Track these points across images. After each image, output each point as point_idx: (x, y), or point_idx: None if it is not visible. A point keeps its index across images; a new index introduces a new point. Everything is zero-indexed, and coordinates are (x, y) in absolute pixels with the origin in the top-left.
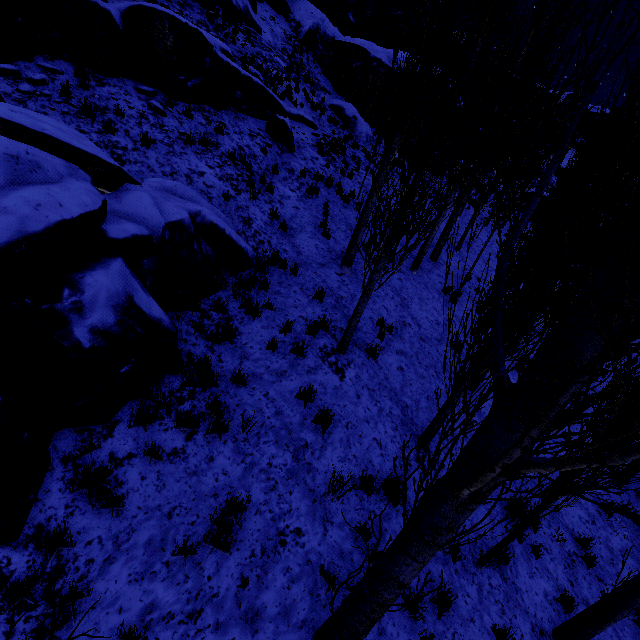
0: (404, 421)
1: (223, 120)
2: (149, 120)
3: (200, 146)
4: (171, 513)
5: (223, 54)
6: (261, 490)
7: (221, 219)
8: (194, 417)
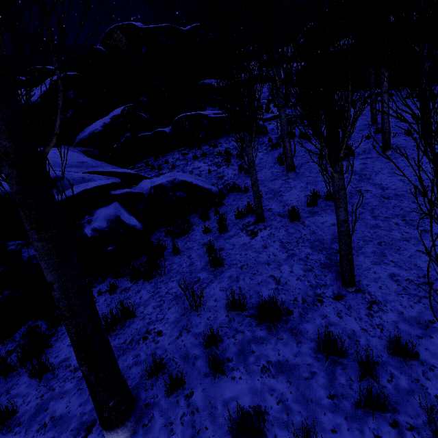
0: (327, 264)
1: (220, 142)
2: (180, 159)
3: (202, 157)
4: (104, 316)
5: (214, 115)
6: (152, 307)
7: (199, 180)
8: (137, 269)
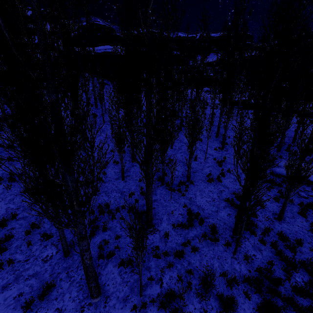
0: None
1: None
2: None
3: None
4: None
5: None
6: None
7: None
8: None
